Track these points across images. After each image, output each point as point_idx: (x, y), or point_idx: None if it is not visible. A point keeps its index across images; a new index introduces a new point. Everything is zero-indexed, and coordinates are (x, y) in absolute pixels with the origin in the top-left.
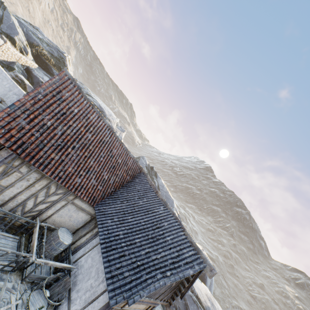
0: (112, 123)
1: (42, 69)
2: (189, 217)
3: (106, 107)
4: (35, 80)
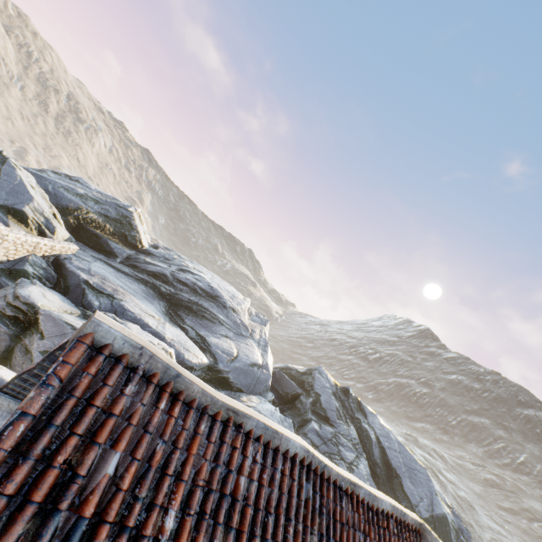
0: (239, 314)
1: (90, 248)
2: (436, 462)
3: (222, 283)
4: (72, 280)
